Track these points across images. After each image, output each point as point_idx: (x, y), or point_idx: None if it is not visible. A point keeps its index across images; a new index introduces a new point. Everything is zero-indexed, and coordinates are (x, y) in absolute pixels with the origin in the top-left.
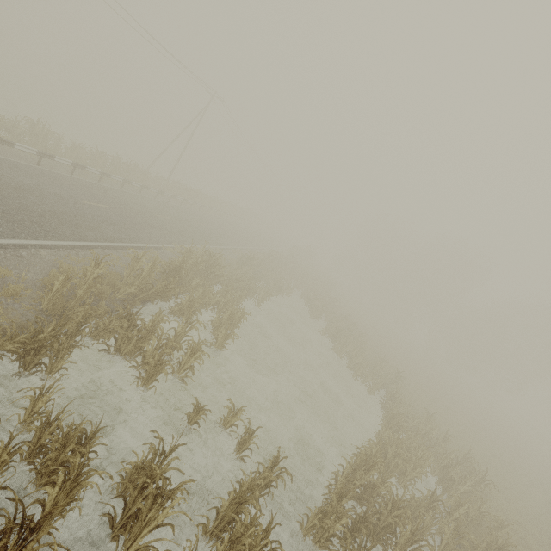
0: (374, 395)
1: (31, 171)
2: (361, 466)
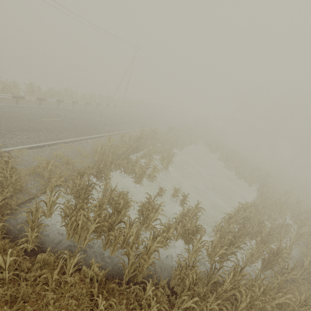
0: (252, 186)
1: (72, 111)
2: (241, 209)
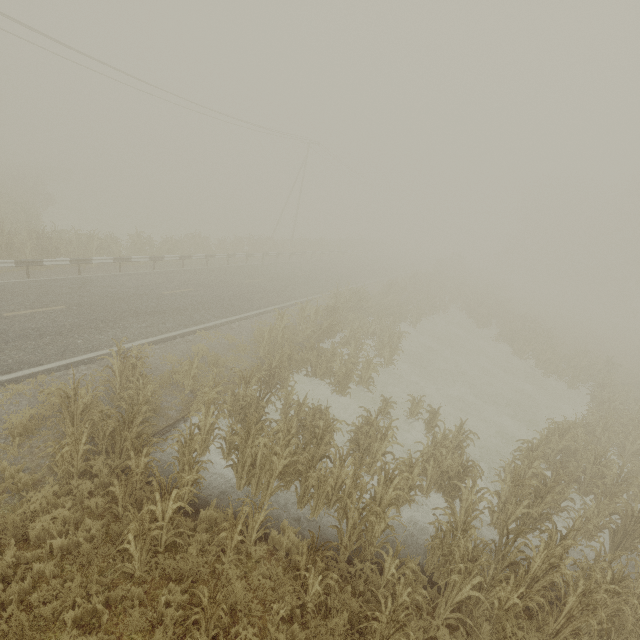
0: (578, 389)
1: (207, 272)
2: (554, 434)
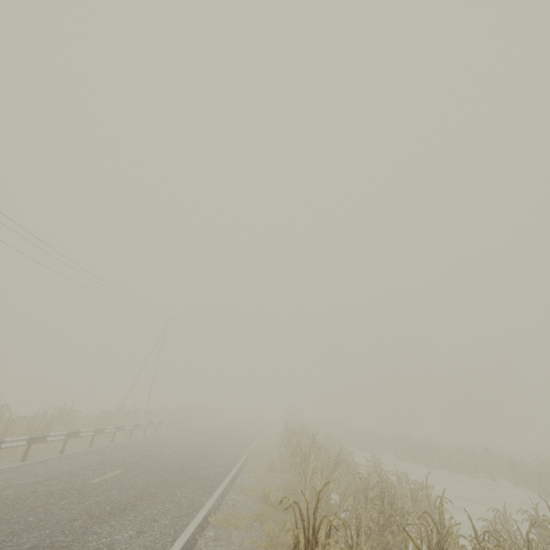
0: (498, 479)
1: (106, 451)
2: None
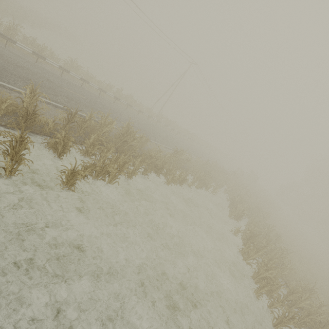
0: None
1: (47, 71)
2: None
